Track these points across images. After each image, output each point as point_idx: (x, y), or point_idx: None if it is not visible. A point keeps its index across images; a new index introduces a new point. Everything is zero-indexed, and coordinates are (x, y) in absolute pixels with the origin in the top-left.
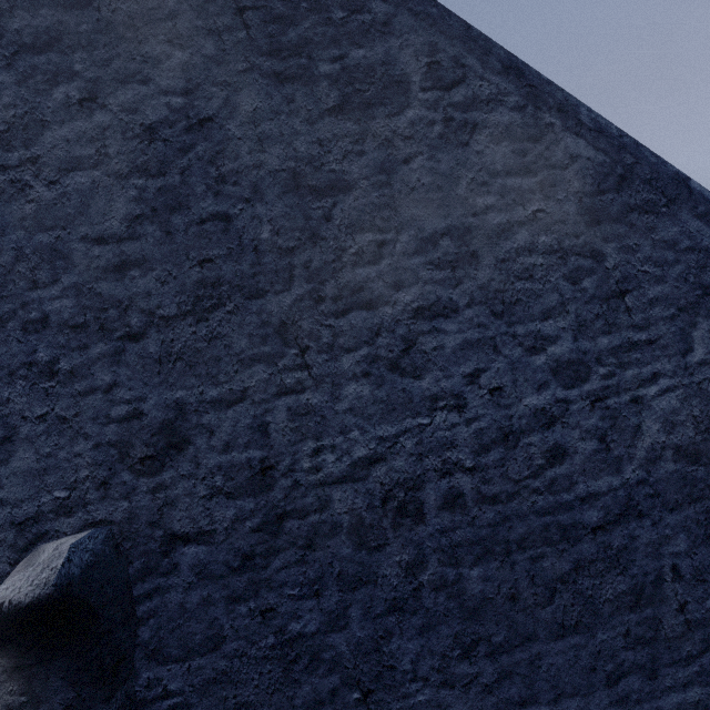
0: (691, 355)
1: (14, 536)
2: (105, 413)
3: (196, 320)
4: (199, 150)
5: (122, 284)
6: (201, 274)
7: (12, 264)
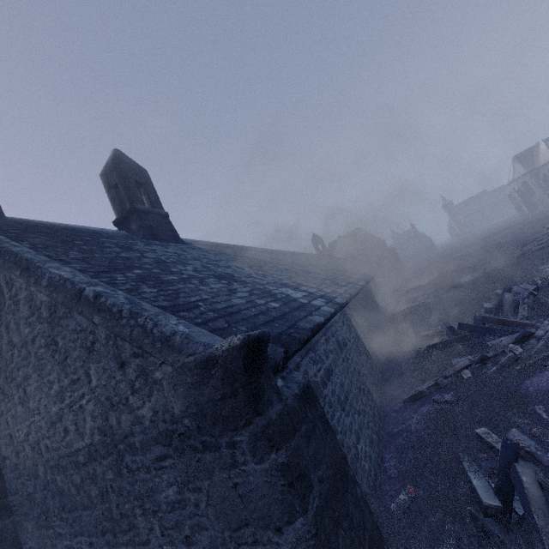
0: (92, 383)
1: None
2: None
3: None
4: None
5: None
6: None
7: None
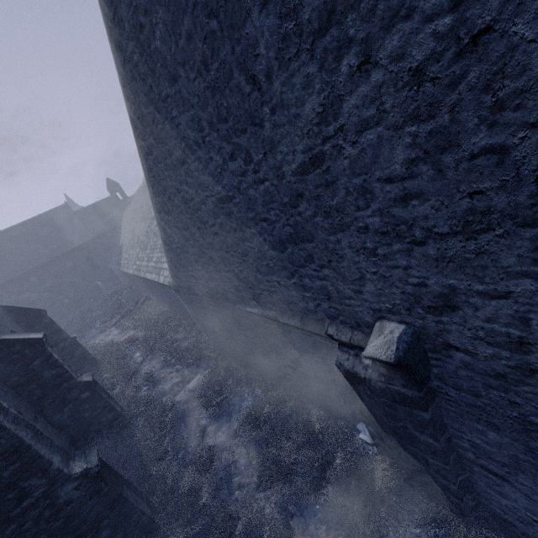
0: None
1: (372, 313)
2: (405, 279)
3: (465, 238)
4: (470, 78)
5: (406, 210)
6: (470, 204)
7: (345, 197)
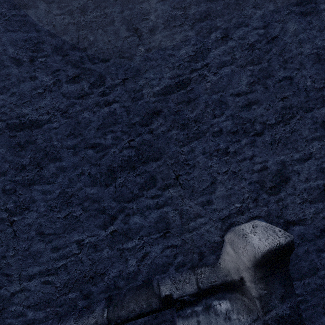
0: None
1: (221, 224)
2: (251, 168)
3: (284, 124)
4: (273, 50)
5: (250, 112)
6: (283, 104)
7: (204, 109)
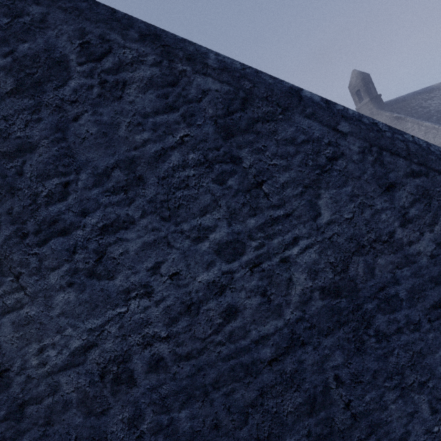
0: (320, 218)
1: None
2: None
3: None
4: None
5: None
6: None
7: None
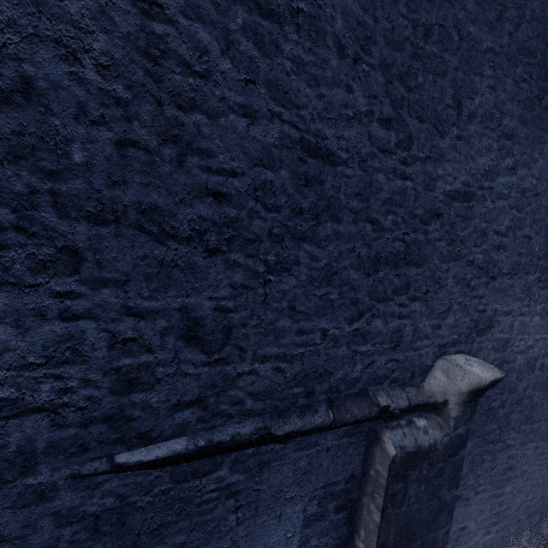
0: None
1: (437, 351)
2: (477, 307)
3: (510, 277)
4: (532, 206)
5: (497, 254)
6: (517, 259)
7: (472, 233)
